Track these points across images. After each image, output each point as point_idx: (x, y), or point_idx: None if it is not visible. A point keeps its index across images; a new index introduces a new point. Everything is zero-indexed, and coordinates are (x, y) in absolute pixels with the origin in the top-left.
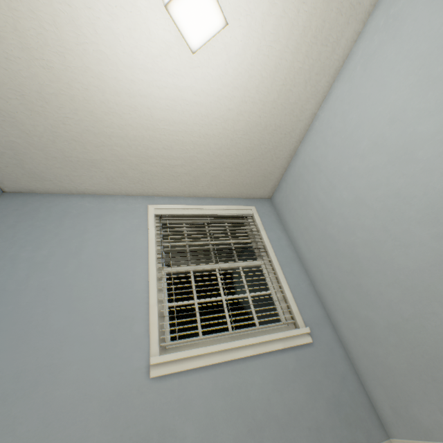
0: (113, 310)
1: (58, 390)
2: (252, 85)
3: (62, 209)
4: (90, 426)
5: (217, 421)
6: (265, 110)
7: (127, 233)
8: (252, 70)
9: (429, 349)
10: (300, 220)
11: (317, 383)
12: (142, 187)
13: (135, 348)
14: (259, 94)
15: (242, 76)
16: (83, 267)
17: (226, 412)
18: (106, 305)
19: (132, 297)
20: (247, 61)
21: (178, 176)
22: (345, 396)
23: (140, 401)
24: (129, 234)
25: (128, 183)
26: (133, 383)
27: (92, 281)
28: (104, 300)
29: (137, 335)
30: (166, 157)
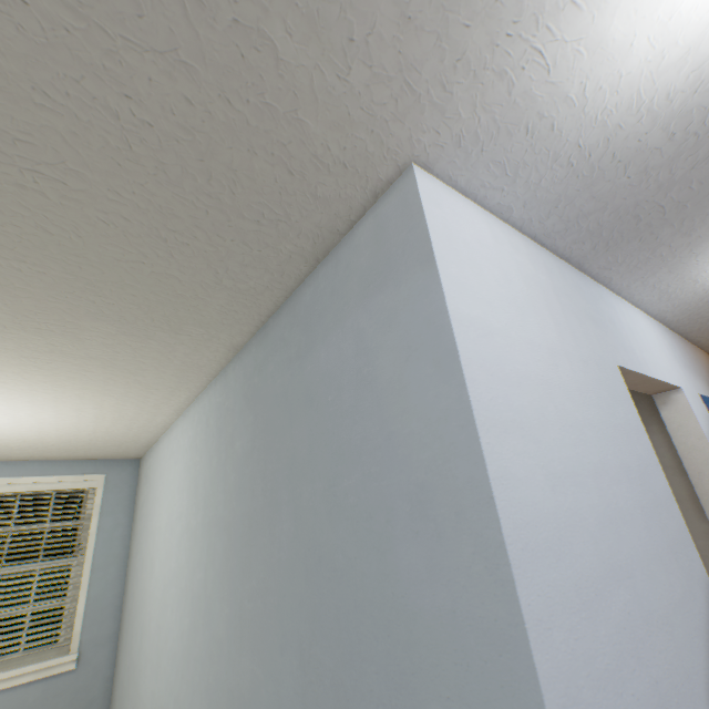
0: None
1: None
2: (50, 430)
3: None
4: None
5: None
6: (82, 435)
7: None
8: (41, 426)
9: None
10: (138, 520)
11: None
12: None
13: None
14: (65, 432)
15: (29, 428)
16: None
17: None
18: None
19: None
20: (29, 424)
21: None
22: None
23: None
24: None
25: None
26: None
27: None
28: None
29: None
30: None
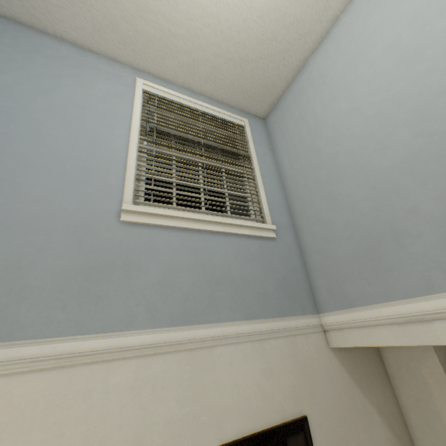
0: (87, 157)
1: (20, 204)
2: None
3: (33, 44)
4: (54, 240)
5: (180, 269)
6: None
7: (109, 95)
8: None
9: (375, 236)
10: (290, 138)
11: (272, 267)
12: (133, 55)
13: (107, 195)
14: None
15: None
16: (55, 109)
17: (189, 265)
18: (79, 151)
19: (109, 153)
20: None
21: (176, 52)
22: (292, 281)
23: (107, 236)
24: (111, 97)
25: (117, 41)
26: (103, 221)
27: (65, 125)
28: (77, 146)
29: (111, 185)
30: (168, 18)
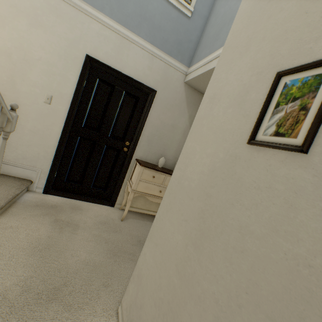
0: None
1: None
2: None
3: None
4: None
5: (130, 1)
6: None
7: None
8: None
9: (225, 22)
10: None
11: (178, 32)
12: None
13: None
14: None
15: None
16: None
17: (135, 2)
18: None
19: None
20: None
21: None
22: (185, 46)
23: None
24: None
25: None
26: None
27: None
28: None
29: None
30: None
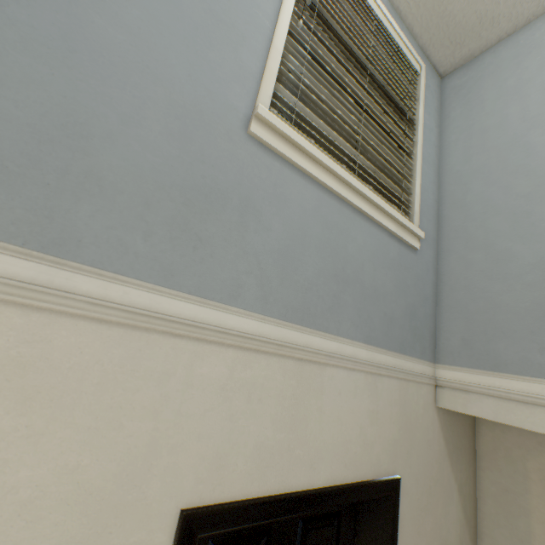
0: None
1: (99, 18)
2: None
3: None
4: (146, 114)
5: (308, 243)
6: None
7: None
8: None
9: None
10: (482, 117)
11: (405, 286)
12: None
13: (236, 79)
14: None
15: None
16: None
17: (320, 243)
18: None
19: (249, 8)
20: None
21: None
22: (420, 313)
23: (226, 147)
24: None
25: None
26: (223, 119)
27: None
28: None
29: (243, 65)
30: None
